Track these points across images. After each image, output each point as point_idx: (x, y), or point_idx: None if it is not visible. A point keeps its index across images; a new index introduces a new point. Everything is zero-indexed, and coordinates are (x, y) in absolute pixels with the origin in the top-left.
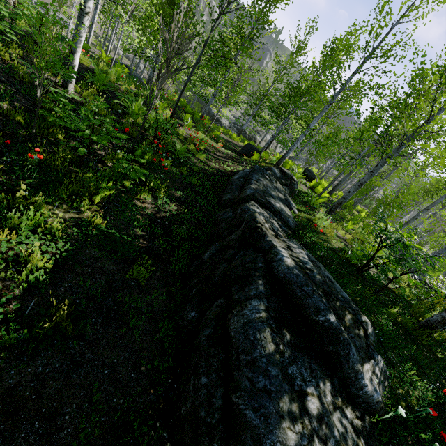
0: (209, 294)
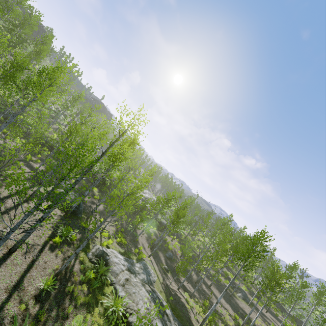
0: None
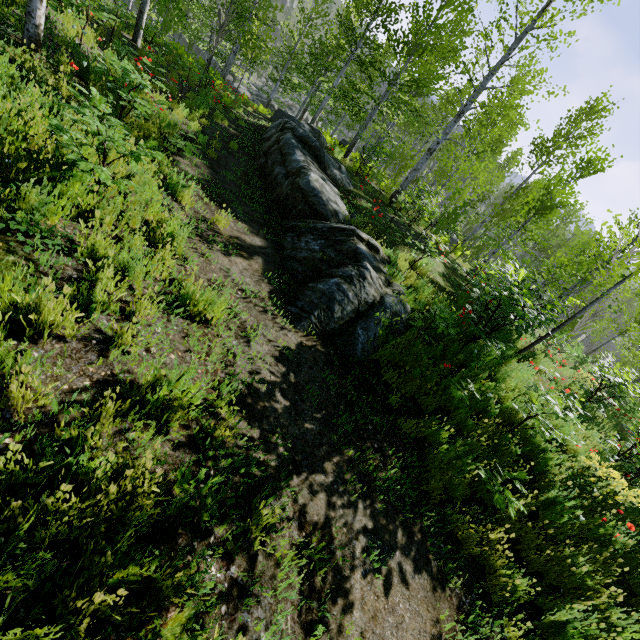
0: (269, 151)
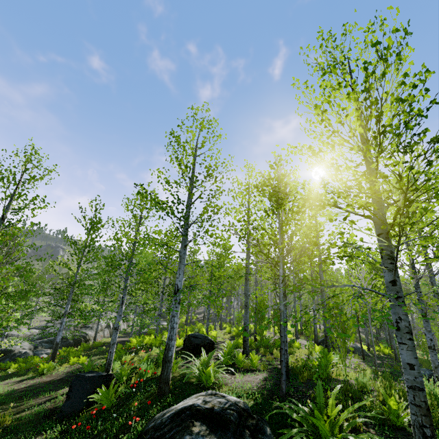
0: None
